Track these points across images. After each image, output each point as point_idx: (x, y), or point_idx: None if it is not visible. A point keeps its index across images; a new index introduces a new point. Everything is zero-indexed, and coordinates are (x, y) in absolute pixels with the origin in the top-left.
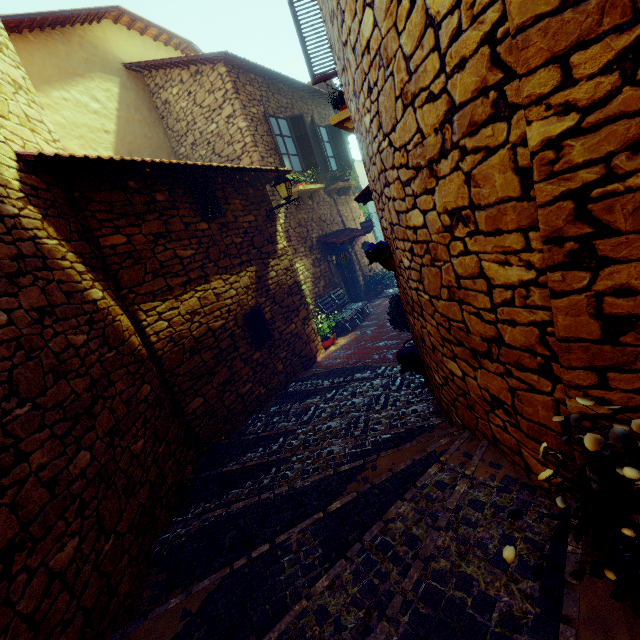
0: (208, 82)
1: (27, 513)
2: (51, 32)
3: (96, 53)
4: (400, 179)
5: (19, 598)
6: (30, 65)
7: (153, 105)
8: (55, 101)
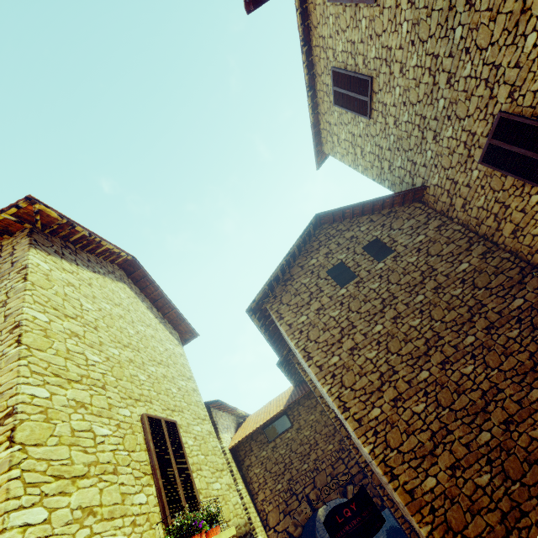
0: None
1: None
2: None
3: None
4: None
5: None
6: None
7: None
8: None
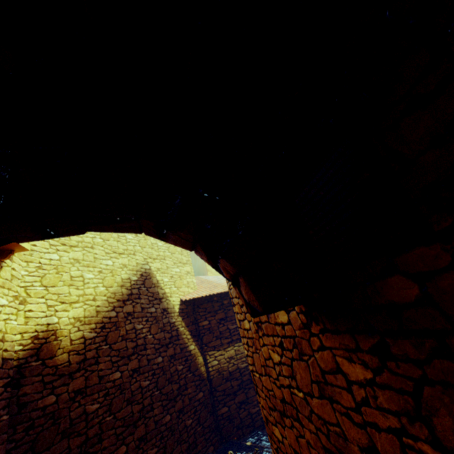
0: None
1: (148, 429)
2: None
3: None
4: None
5: None
6: None
7: None
8: None
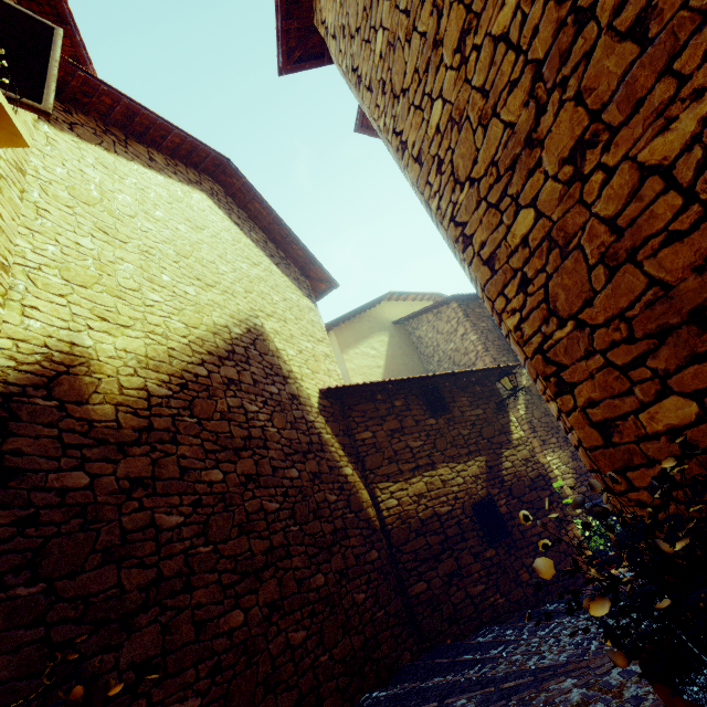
0: (445, 316)
1: (285, 591)
2: (353, 319)
3: (376, 322)
4: None
5: (271, 640)
6: (341, 340)
7: (411, 341)
8: (351, 356)
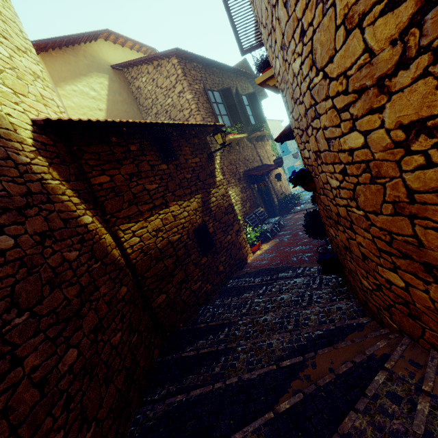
0: (165, 71)
1: (17, 415)
2: (66, 49)
3: (94, 60)
4: (335, 107)
5: None
6: (53, 71)
7: (130, 91)
8: (68, 92)
